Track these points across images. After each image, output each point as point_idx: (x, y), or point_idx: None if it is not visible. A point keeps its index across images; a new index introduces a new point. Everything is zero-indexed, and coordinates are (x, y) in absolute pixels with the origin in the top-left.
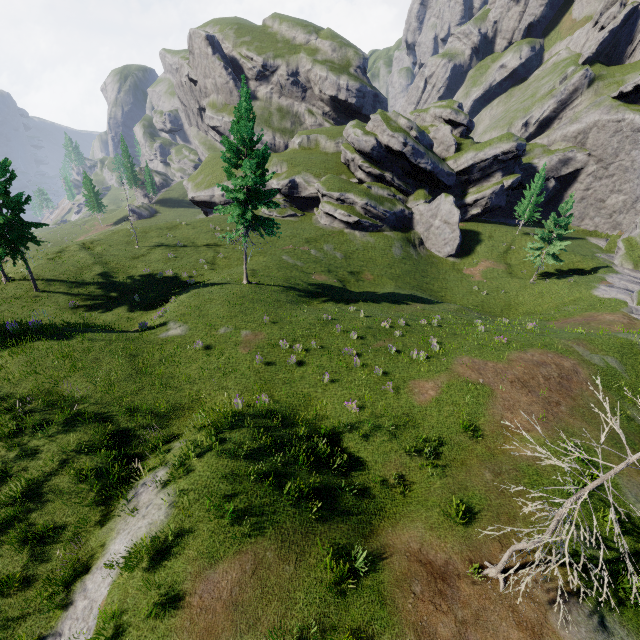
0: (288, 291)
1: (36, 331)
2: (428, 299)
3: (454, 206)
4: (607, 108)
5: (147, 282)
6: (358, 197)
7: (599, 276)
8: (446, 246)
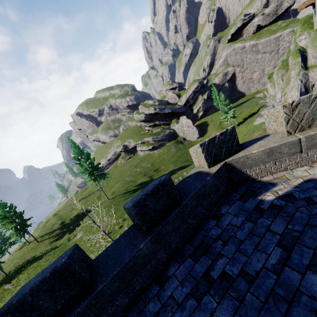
0: (125, 194)
1: (32, 260)
2: (187, 165)
3: (187, 119)
4: (227, 47)
5: (76, 218)
6: (148, 138)
7: (257, 113)
8: (194, 135)
